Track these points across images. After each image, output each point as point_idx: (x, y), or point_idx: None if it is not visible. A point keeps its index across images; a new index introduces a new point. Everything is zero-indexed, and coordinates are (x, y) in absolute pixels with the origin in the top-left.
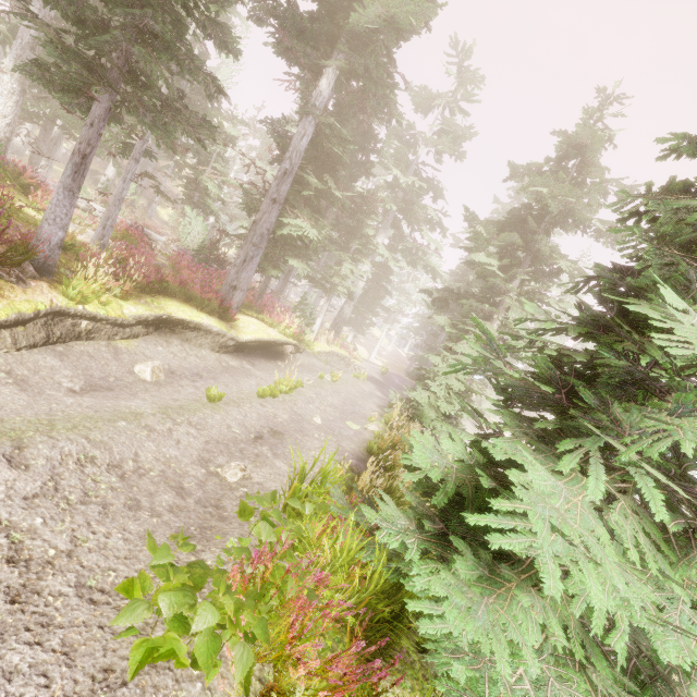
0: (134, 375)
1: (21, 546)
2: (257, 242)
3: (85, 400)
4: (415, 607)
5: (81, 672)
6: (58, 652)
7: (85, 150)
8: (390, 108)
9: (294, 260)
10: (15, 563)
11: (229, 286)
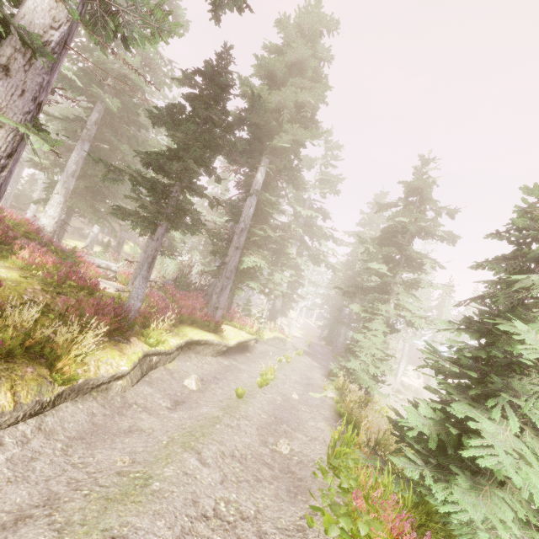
0: (186, 387)
1: (240, 510)
2: (229, 275)
3: (181, 413)
4: (444, 509)
5: None
6: None
7: (154, 254)
8: (298, 181)
9: (252, 282)
10: (245, 520)
11: (213, 308)
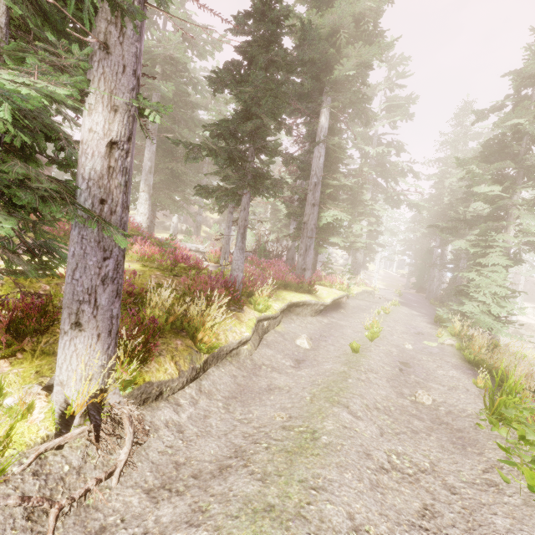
0: (299, 347)
1: (413, 463)
2: (310, 235)
3: (307, 370)
4: None
5: (534, 528)
6: (509, 518)
7: (244, 224)
8: (367, 113)
9: (334, 238)
10: (424, 472)
11: (301, 270)
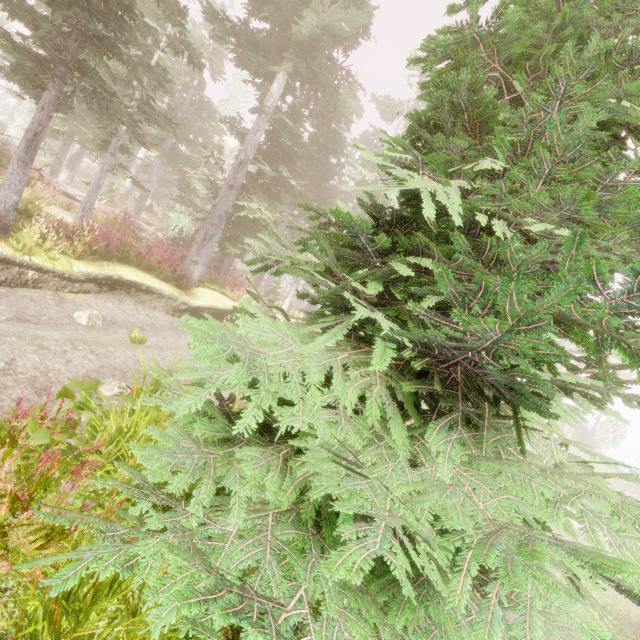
0: (71, 319)
1: None
2: (216, 222)
3: (1, 325)
4: None
5: None
6: None
7: (37, 129)
8: (338, 107)
9: (251, 240)
10: None
11: (190, 261)
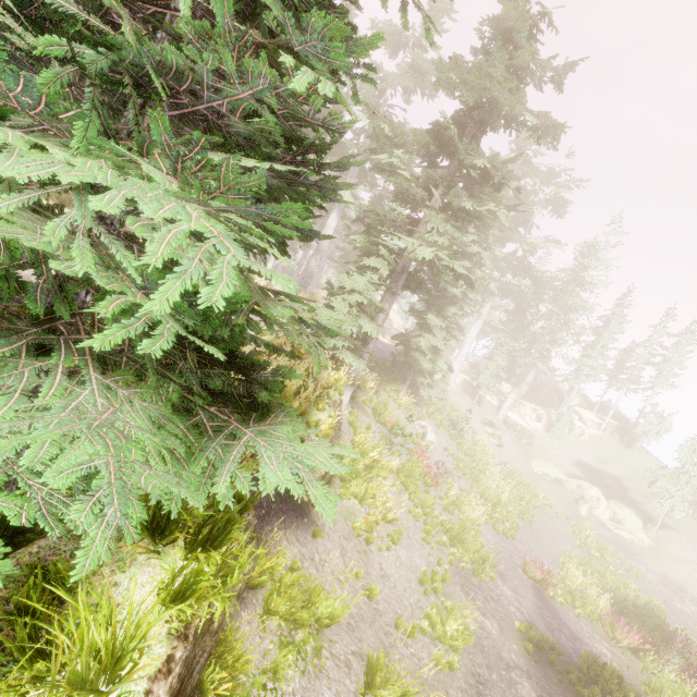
0: None
1: None
2: None
3: None
4: None
5: None
6: None
7: None
8: None
9: None
10: None
11: None
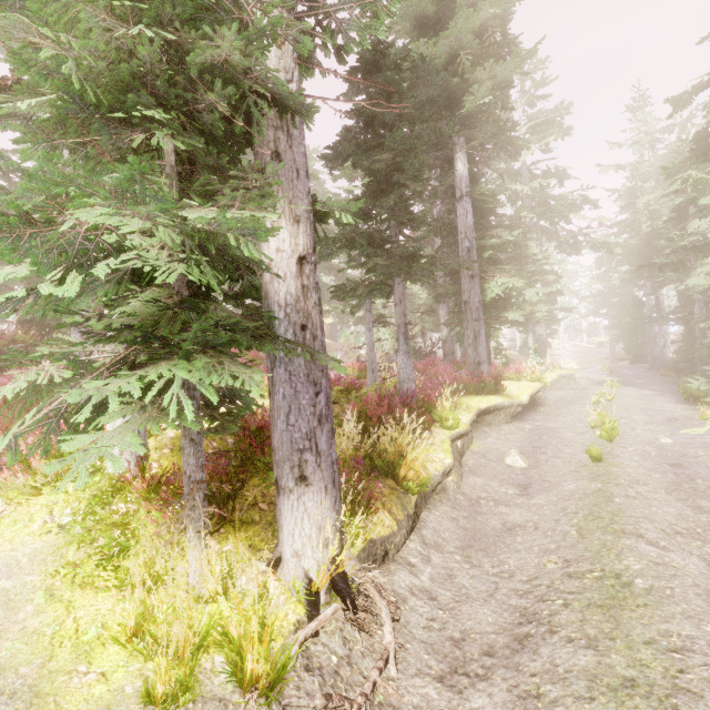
0: (512, 467)
1: None
2: (476, 316)
3: (543, 497)
4: None
5: None
6: None
7: (404, 321)
8: (514, 144)
9: (509, 313)
10: None
11: (474, 365)
